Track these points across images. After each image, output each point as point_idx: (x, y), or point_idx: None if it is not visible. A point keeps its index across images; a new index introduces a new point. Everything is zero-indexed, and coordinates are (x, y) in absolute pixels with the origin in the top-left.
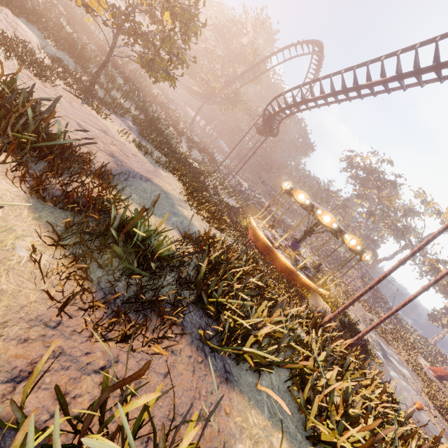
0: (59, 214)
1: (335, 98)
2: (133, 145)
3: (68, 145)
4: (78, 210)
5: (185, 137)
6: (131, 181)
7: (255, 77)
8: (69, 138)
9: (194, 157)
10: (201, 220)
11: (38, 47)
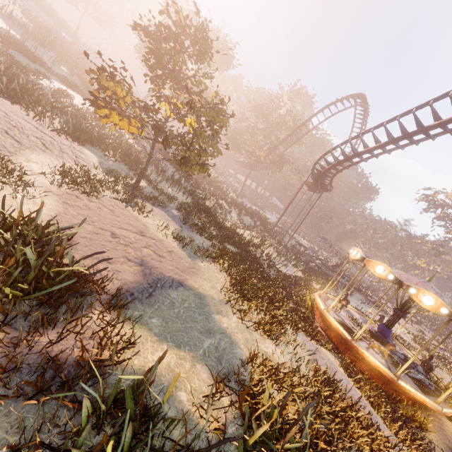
0: (20, 412)
1: (396, 145)
2: (171, 239)
3: (79, 276)
4: (55, 390)
5: (235, 206)
6: (156, 295)
7: (298, 139)
8: (84, 266)
9: (245, 224)
10: (246, 328)
11: (95, 166)
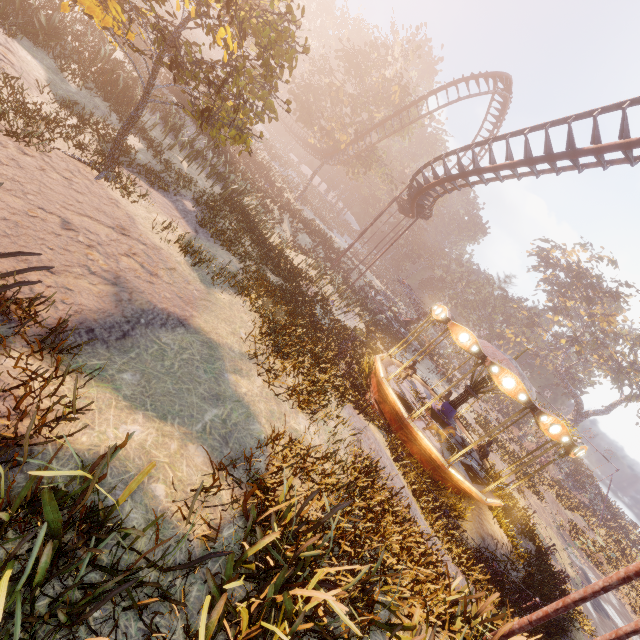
0: None
1: (531, 168)
2: (176, 249)
3: None
4: None
5: (290, 214)
6: (135, 337)
7: (402, 127)
8: None
9: (300, 244)
10: (274, 395)
11: (39, 86)
